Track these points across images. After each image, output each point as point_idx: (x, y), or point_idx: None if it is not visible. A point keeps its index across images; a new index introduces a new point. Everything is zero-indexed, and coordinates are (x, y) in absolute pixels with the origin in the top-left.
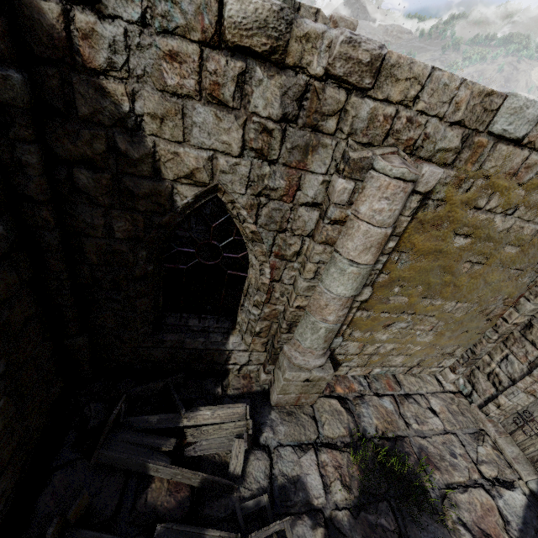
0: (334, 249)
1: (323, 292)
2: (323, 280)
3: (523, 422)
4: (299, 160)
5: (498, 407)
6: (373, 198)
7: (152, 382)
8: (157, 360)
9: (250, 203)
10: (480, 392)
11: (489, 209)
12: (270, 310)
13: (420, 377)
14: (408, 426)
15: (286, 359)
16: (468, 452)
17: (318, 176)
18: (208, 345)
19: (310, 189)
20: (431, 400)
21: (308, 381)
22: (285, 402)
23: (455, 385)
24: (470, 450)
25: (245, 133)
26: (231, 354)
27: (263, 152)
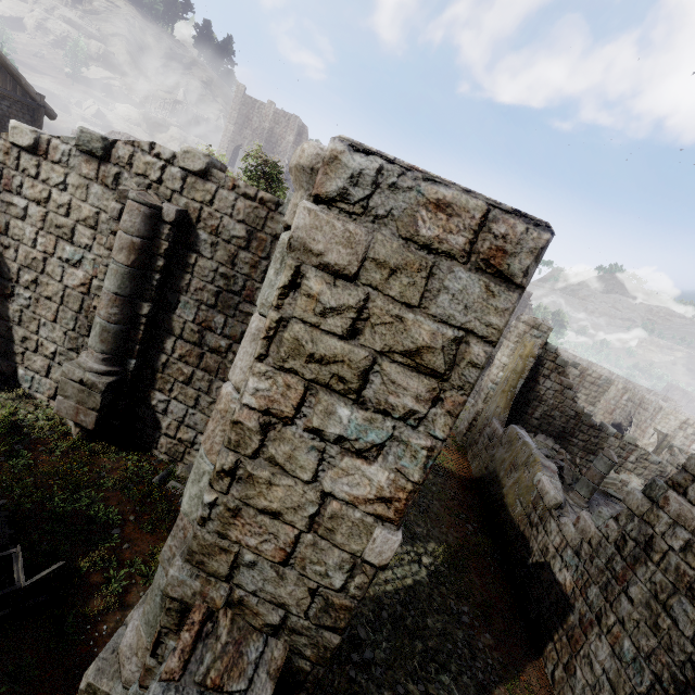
0: None
1: None
2: None
3: None
4: None
5: None
6: None
7: None
8: None
9: None
10: None
11: None
12: None
13: None
14: None
15: None
16: None
17: None
18: None
19: None
20: None
21: None
22: None
23: None
24: None
25: None
26: None
27: None
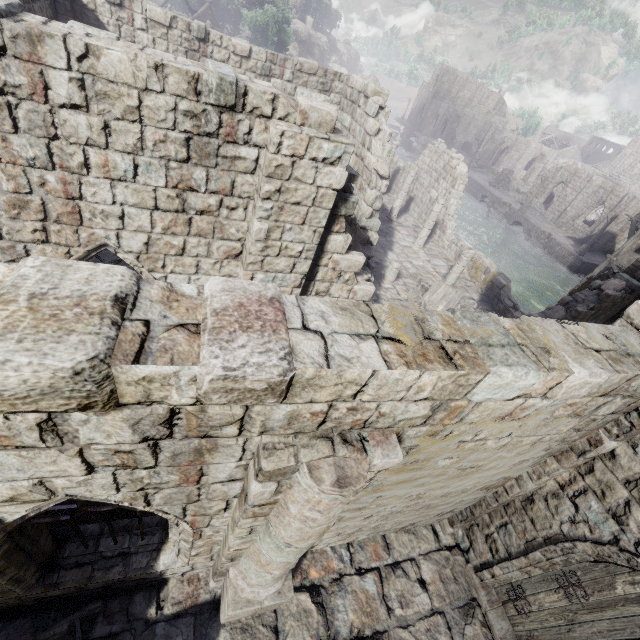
0: (268, 519)
1: (262, 552)
2: (260, 540)
3: (516, 596)
4: (192, 460)
5: (492, 576)
6: (303, 506)
7: (51, 627)
8: (59, 594)
9: (131, 496)
10: (477, 552)
11: (478, 439)
12: (204, 542)
13: (415, 531)
14: (389, 615)
15: (231, 587)
16: (454, 638)
17: (228, 464)
18: (129, 572)
19: (221, 473)
20: (423, 566)
21: (261, 607)
22: (238, 618)
23: (453, 536)
24: (456, 634)
25: (85, 458)
26: (165, 570)
27: (128, 465)
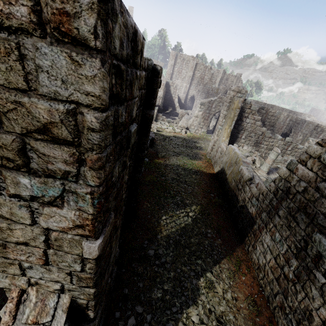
0: None
1: None
2: None
3: None
4: None
5: None
6: None
7: None
8: None
9: None
10: None
11: None
12: None
13: None
14: None
15: None
16: None
17: None
18: None
19: None
20: None
21: None
22: None
23: None
24: None
25: None
26: None
27: None
